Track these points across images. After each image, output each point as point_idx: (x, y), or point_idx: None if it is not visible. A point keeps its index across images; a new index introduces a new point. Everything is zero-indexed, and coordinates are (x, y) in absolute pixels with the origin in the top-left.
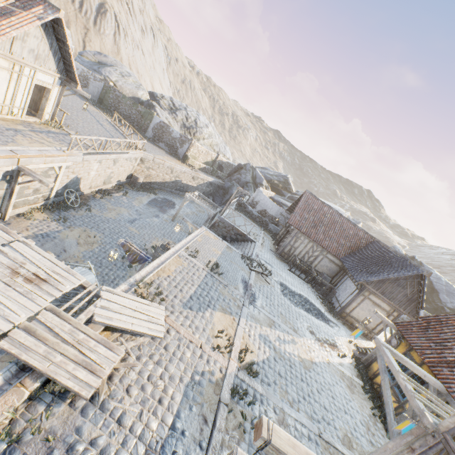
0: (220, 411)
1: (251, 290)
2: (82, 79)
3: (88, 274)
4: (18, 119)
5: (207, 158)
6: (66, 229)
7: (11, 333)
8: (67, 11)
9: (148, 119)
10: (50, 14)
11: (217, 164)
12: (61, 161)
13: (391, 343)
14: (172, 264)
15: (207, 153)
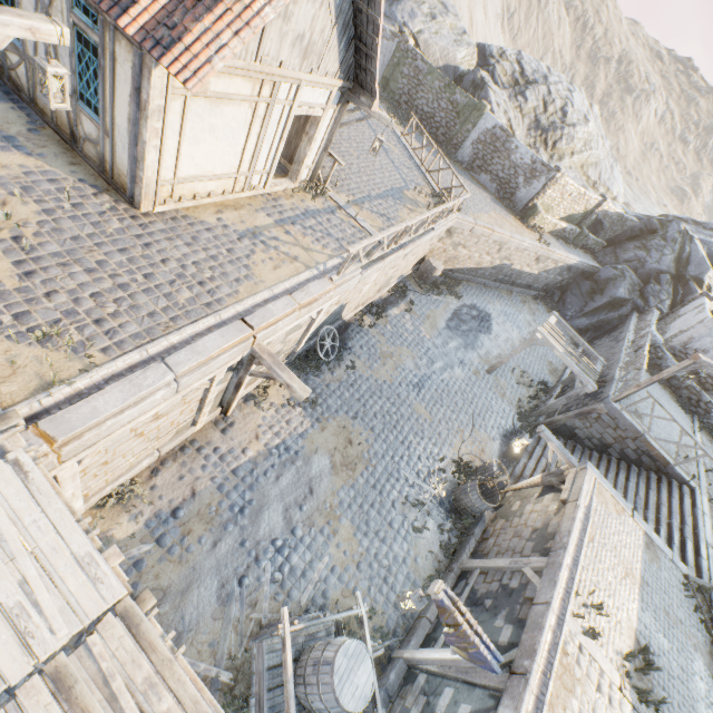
0: None
1: None
2: None
3: (360, 664)
4: (259, 193)
5: (576, 206)
6: (314, 427)
7: None
8: None
9: (470, 121)
10: None
11: (591, 219)
12: (323, 301)
13: None
14: (555, 695)
15: (579, 196)
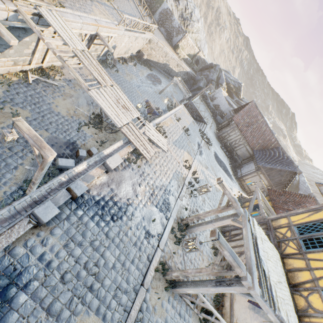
0: (184, 186)
1: (201, 149)
2: None
3: None
4: None
5: (191, 51)
6: None
7: (123, 127)
8: None
9: (159, 3)
10: None
11: (195, 58)
12: (114, 32)
13: None
14: (168, 121)
15: (192, 47)
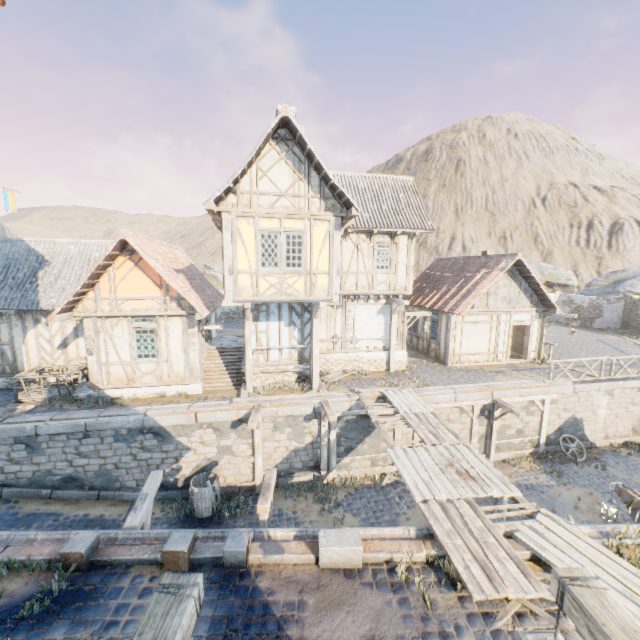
0: None
1: None
2: (591, 311)
3: None
4: (503, 363)
5: None
6: (559, 486)
7: (430, 501)
8: (572, 256)
9: None
10: (509, 262)
11: None
12: (540, 392)
13: None
14: None
15: None
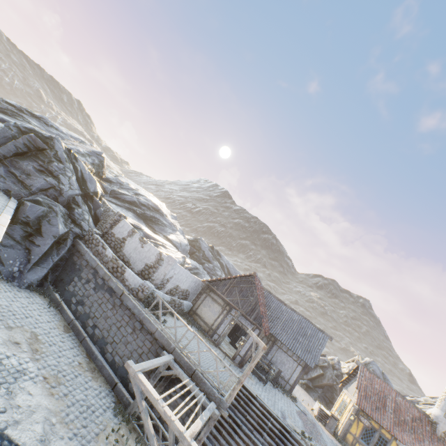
0: None
1: None
2: None
3: None
4: None
5: None
6: None
7: None
8: None
9: None
10: None
11: None
12: None
13: (364, 423)
14: None
15: None
